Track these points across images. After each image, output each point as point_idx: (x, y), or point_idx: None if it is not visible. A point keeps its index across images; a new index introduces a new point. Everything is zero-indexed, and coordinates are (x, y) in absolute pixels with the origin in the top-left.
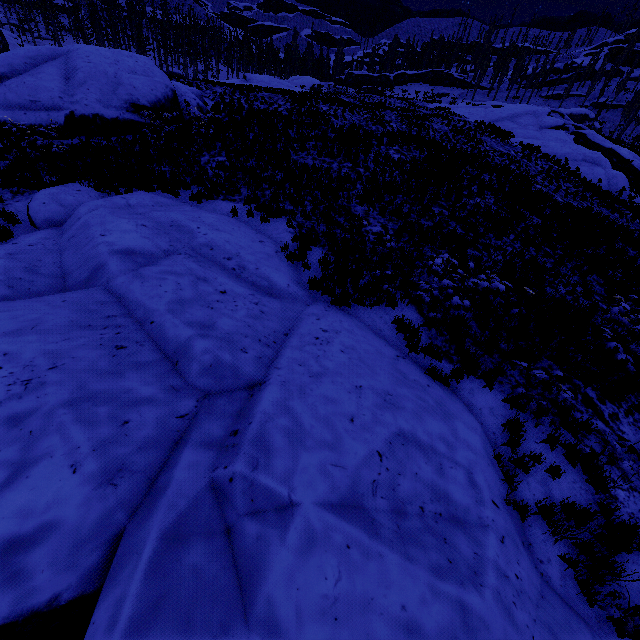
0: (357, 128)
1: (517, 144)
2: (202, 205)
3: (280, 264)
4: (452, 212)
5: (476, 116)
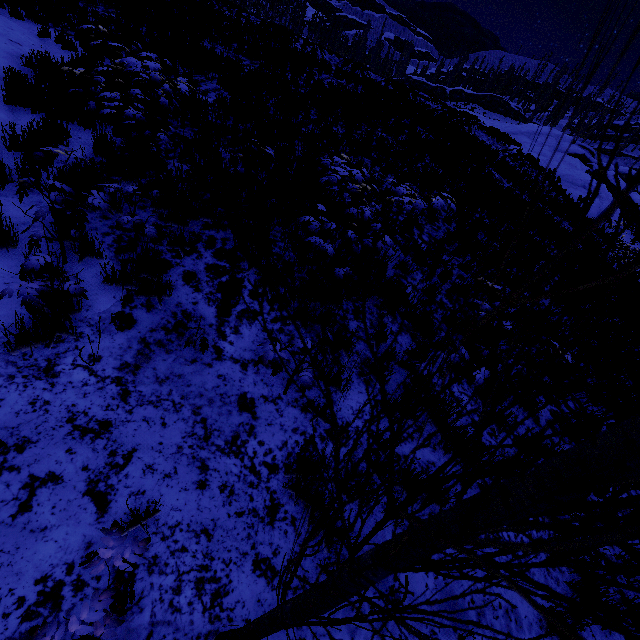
0: (312, 54)
1: (515, 150)
2: (19, 21)
3: (0, 57)
4: (319, 116)
5: (497, 126)
